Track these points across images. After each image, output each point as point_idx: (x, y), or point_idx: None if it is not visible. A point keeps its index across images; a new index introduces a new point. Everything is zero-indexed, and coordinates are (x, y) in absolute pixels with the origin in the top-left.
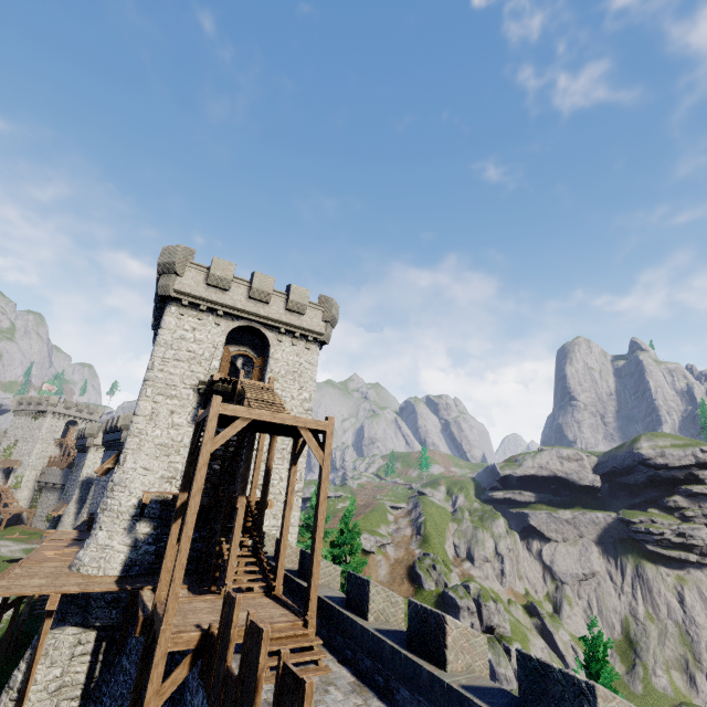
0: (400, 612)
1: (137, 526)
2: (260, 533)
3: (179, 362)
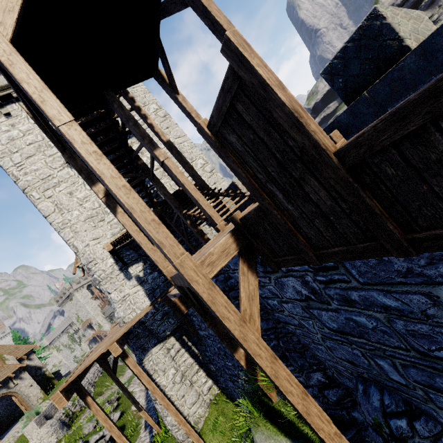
0: (430, 25)
1: (130, 272)
2: (208, 189)
3: (32, 158)
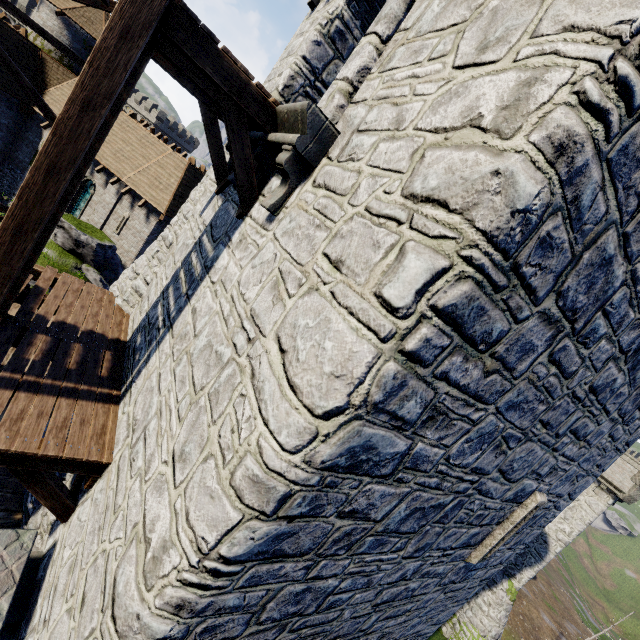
0: None
1: None
2: None
3: None
